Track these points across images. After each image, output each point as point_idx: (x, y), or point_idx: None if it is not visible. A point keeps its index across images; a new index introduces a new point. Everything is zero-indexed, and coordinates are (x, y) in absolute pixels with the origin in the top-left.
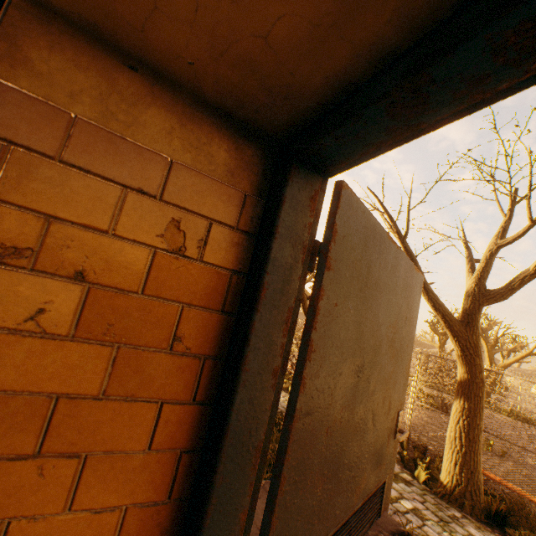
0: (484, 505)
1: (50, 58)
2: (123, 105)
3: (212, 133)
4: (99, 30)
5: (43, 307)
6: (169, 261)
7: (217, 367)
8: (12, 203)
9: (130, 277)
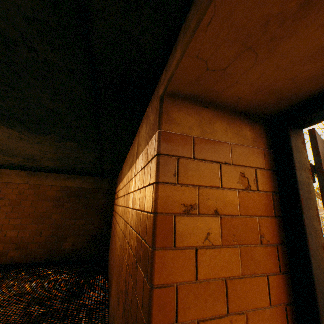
0: None
1: (179, 115)
2: (207, 125)
3: (241, 124)
4: (196, 97)
5: (208, 232)
6: (245, 195)
7: (283, 249)
8: (185, 184)
9: (233, 207)
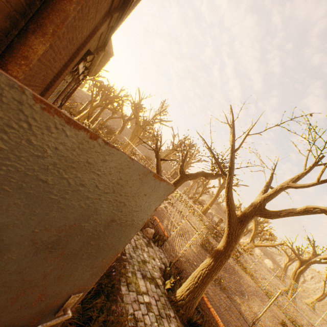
0: (190, 316)
1: None
2: None
3: None
4: None
5: None
6: None
7: None
8: None
9: None
